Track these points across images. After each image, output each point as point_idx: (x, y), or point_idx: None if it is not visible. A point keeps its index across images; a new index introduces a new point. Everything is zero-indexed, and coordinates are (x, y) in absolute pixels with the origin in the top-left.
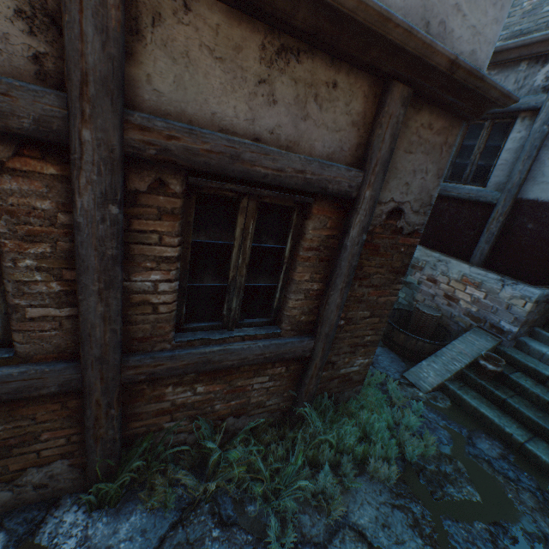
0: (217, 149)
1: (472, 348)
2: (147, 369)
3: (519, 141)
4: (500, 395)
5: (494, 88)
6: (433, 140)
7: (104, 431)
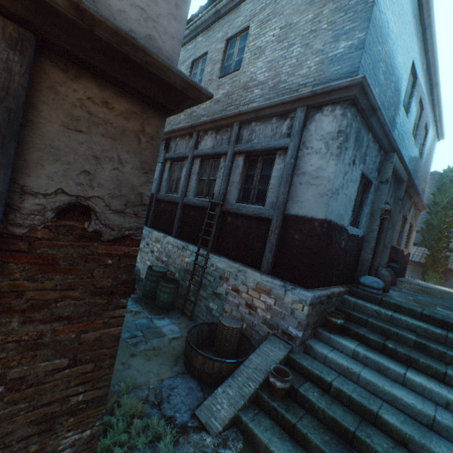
0: None
1: (267, 361)
2: None
3: (280, 170)
4: (290, 420)
5: (171, 71)
6: (120, 123)
7: None
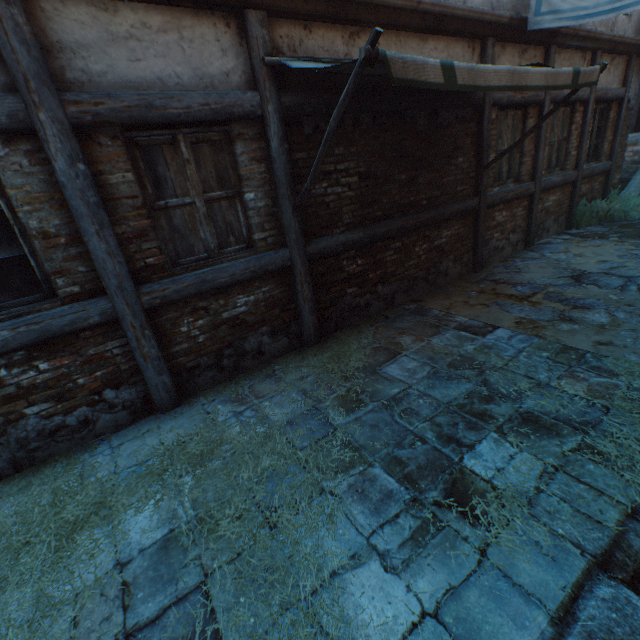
0: (603, 93)
1: None
2: (584, 173)
3: None
4: None
5: None
6: (636, 70)
7: (576, 198)
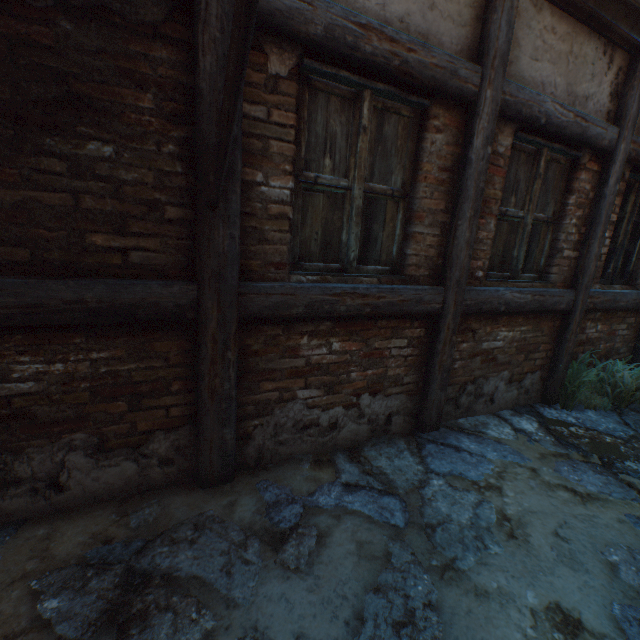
0: None
1: None
2: (593, 300)
3: None
4: None
5: None
6: None
7: (569, 345)
